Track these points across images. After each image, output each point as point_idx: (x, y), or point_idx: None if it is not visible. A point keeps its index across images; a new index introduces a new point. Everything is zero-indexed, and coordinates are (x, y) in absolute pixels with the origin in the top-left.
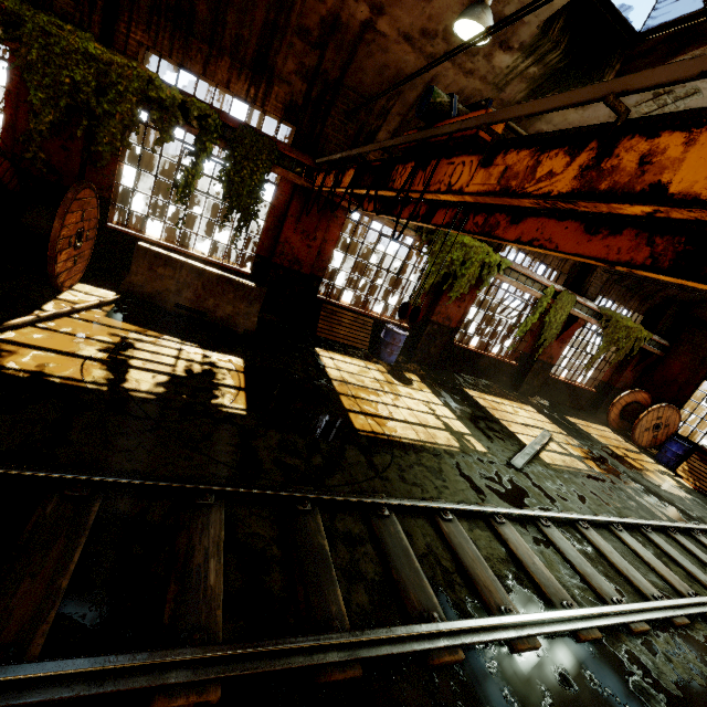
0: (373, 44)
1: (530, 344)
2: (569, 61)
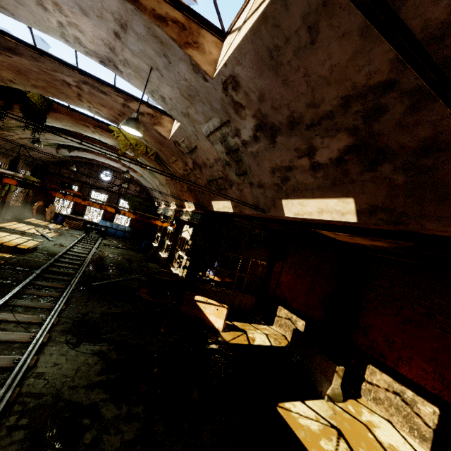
0: None
1: None
2: None
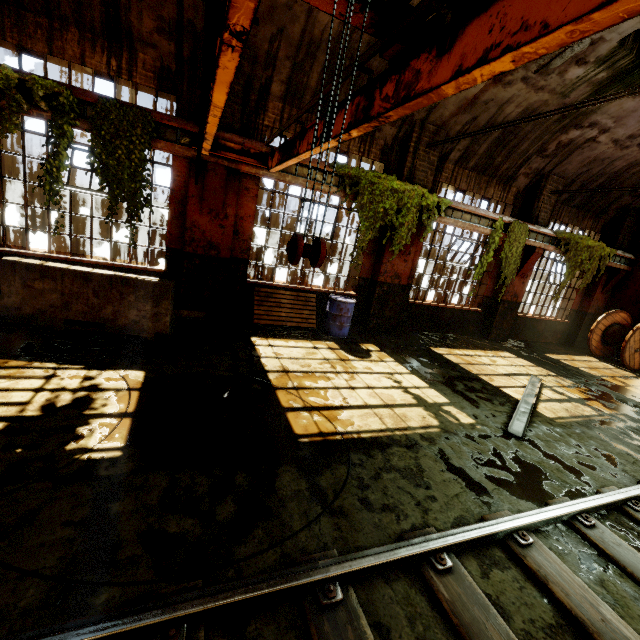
0: None
1: (490, 286)
2: None
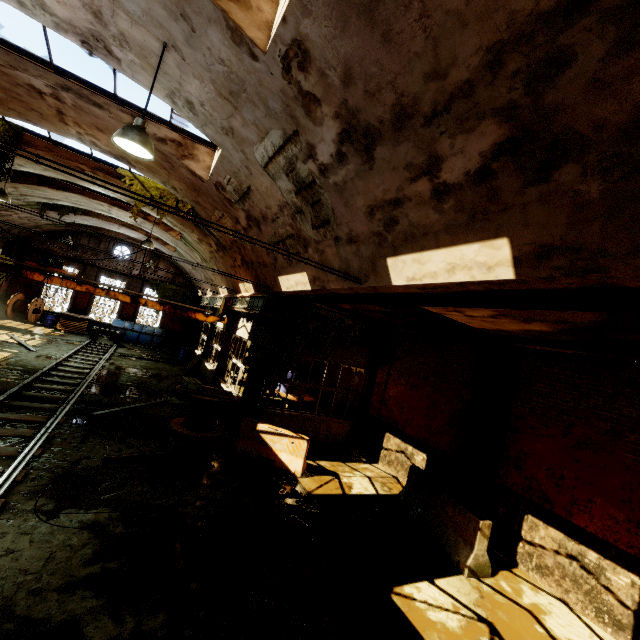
0: None
1: None
2: None
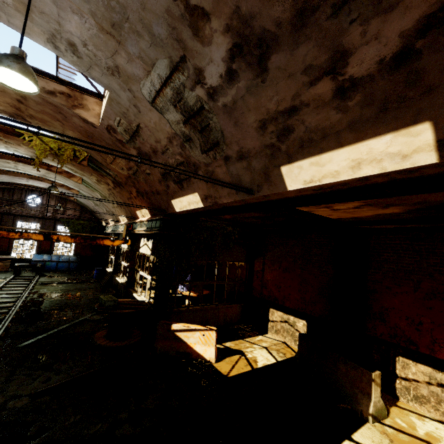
0: None
1: None
2: None
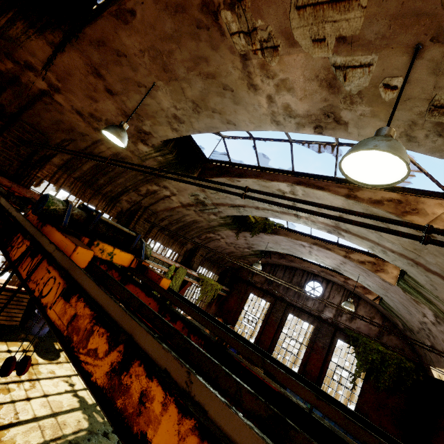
0: (51, 105)
1: None
2: (178, 161)
